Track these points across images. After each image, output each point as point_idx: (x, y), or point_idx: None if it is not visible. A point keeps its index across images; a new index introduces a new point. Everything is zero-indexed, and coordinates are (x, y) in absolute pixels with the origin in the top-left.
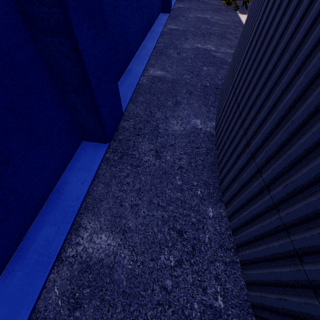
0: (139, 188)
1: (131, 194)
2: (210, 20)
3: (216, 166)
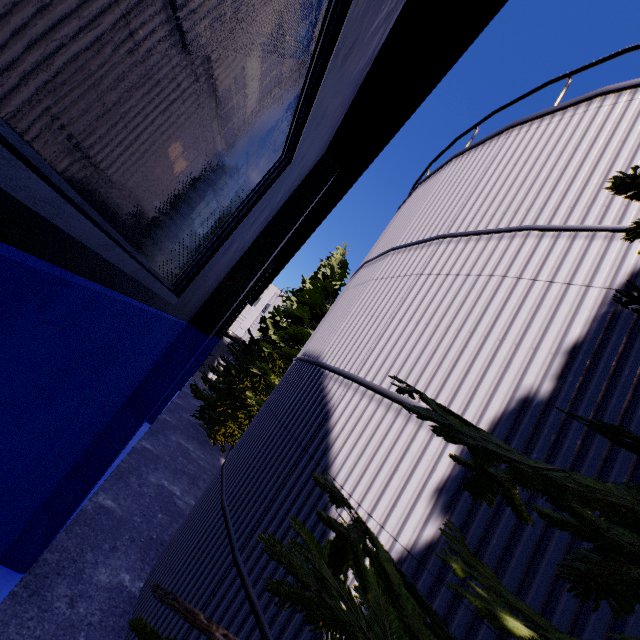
0: (40, 635)
1: (29, 639)
2: (191, 453)
3: (125, 630)
